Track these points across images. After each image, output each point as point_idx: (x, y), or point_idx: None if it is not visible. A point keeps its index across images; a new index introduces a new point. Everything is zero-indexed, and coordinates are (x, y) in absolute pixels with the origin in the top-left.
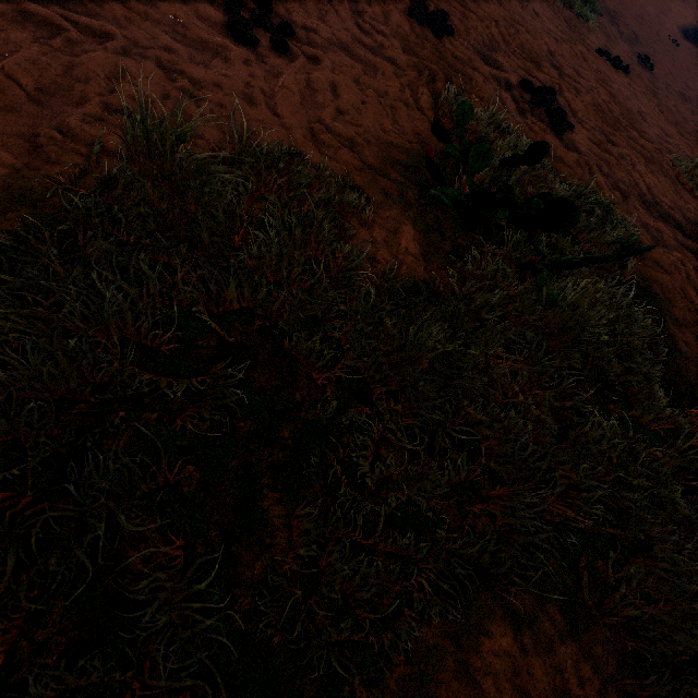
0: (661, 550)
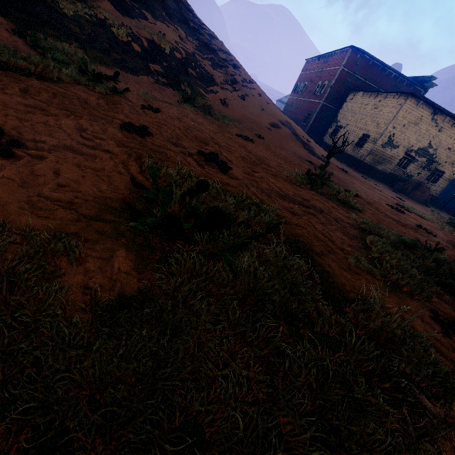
0: (375, 454)
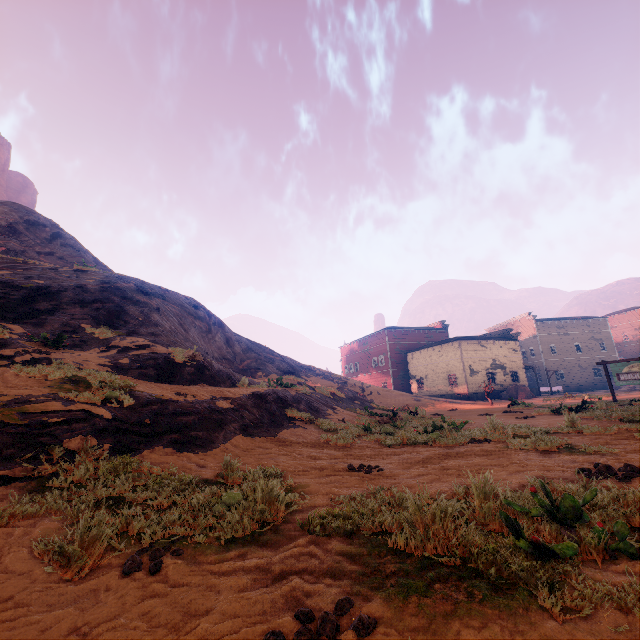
0: None
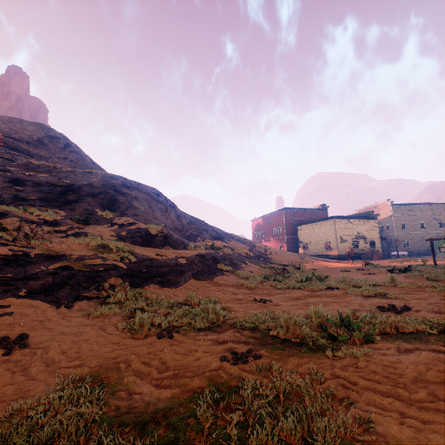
0: None
